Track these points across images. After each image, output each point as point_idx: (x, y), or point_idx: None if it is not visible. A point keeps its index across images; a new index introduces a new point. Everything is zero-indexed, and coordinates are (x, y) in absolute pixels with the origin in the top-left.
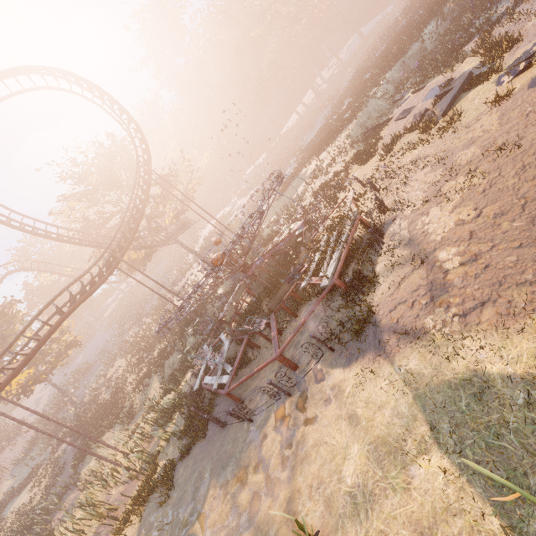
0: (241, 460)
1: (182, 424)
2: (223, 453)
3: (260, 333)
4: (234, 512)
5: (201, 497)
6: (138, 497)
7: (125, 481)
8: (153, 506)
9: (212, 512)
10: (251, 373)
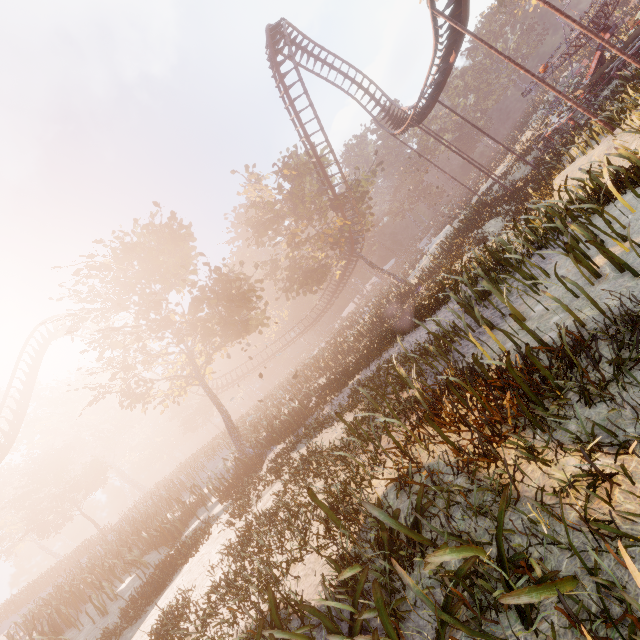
0: None
1: None
2: None
3: None
4: None
5: None
6: None
7: None
8: None
9: None
10: None
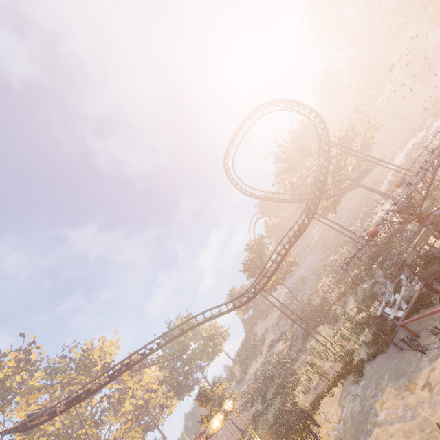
0: (412, 377)
1: (371, 337)
2: (399, 368)
3: (439, 282)
4: (403, 408)
5: (381, 389)
6: (341, 373)
7: (332, 360)
8: (350, 382)
9: (387, 401)
10: (421, 315)
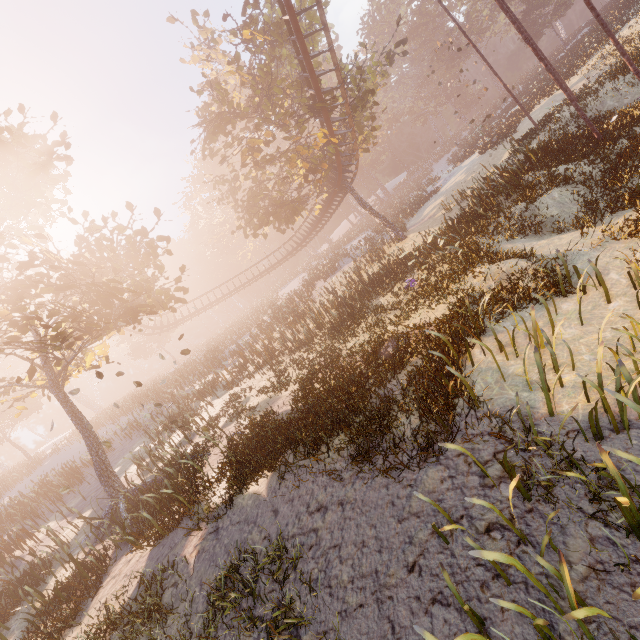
0: None
1: None
2: None
3: None
4: None
5: None
6: None
7: None
8: None
9: None
10: None
